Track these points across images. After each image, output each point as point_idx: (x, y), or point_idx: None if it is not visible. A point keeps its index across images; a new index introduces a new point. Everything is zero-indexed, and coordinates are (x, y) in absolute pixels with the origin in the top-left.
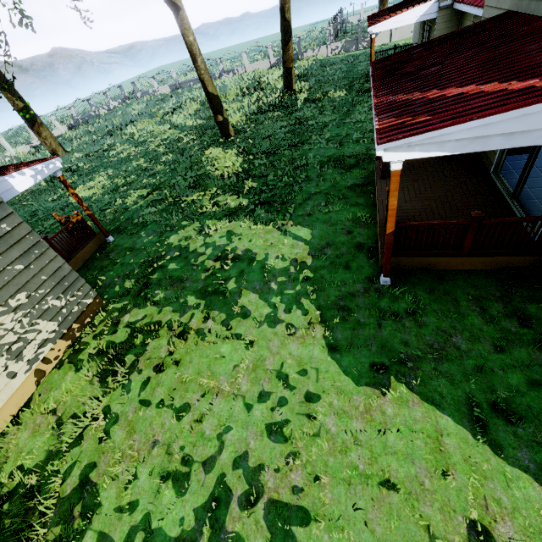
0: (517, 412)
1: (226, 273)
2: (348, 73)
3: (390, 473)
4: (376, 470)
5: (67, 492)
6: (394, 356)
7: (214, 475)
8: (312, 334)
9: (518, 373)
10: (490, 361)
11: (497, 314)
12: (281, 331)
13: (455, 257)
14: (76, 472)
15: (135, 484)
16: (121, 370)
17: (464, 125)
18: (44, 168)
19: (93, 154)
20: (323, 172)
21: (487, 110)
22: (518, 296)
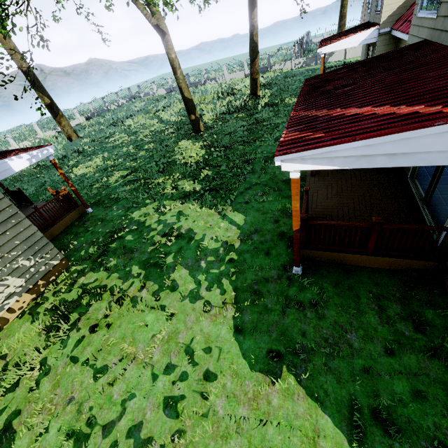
0: (396, 424)
1: (168, 248)
2: None
3: None
4: None
5: None
6: (290, 345)
7: (109, 441)
8: (224, 313)
9: (404, 380)
10: (379, 363)
11: (394, 315)
12: (199, 307)
13: (361, 254)
14: (4, 416)
15: (44, 437)
16: (64, 326)
17: (349, 145)
18: (39, 154)
19: (97, 140)
20: (266, 166)
21: (371, 132)
22: (417, 299)
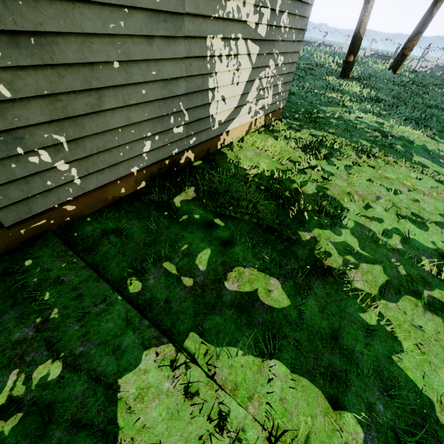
0: None
1: (389, 140)
2: (442, 84)
3: None
4: None
5: (309, 192)
6: None
7: None
8: None
9: None
10: None
11: None
12: None
13: None
14: (311, 186)
15: (373, 210)
16: (323, 152)
17: None
18: None
19: None
20: None
21: None
22: None
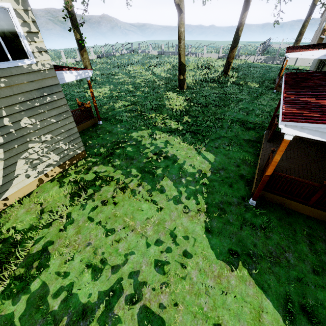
0: (317, 317)
1: (158, 163)
2: (263, 75)
3: (222, 321)
4: (214, 315)
5: (33, 251)
6: (245, 249)
7: (116, 276)
8: (198, 217)
9: (325, 292)
10: (308, 277)
11: (320, 250)
12: (180, 208)
13: (302, 204)
14: (42, 242)
15: (70, 263)
16: (84, 196)
17: None
18: (82, 74)
19: (105, 74)
20: (232, 126)
21: None
22: None
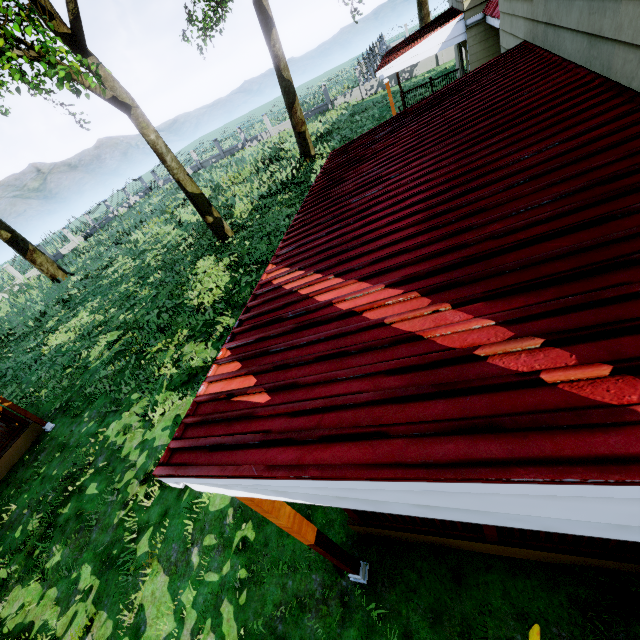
0: None
1: (146, 513)
2: (380, 120)
3: None
4: None
5: None
6: None
7: None
8: None
9: None
10: None
11: None
12: None
13: (476, 541)
14: None
15: None
16: None
17: (294, 481)
18: None
19: (91, 275)
20: None
21: (346, 439)
22: None
